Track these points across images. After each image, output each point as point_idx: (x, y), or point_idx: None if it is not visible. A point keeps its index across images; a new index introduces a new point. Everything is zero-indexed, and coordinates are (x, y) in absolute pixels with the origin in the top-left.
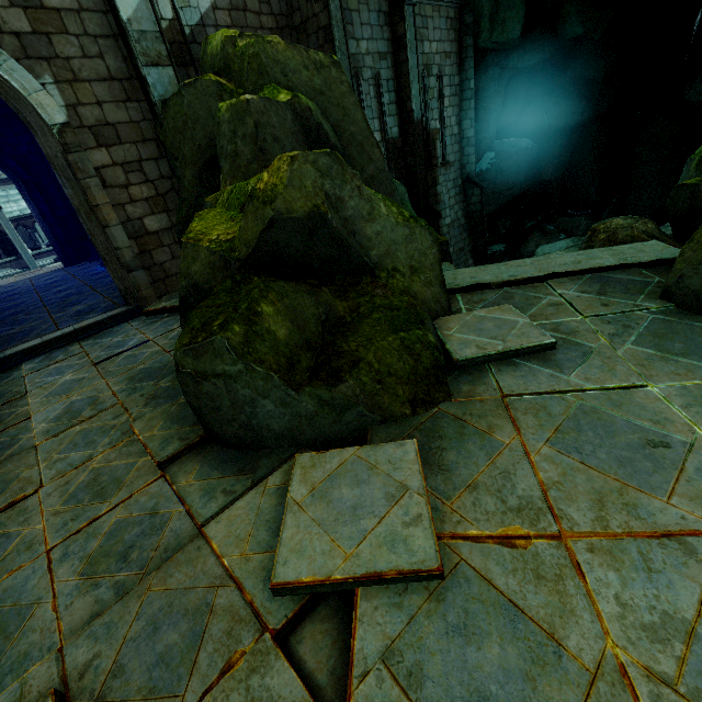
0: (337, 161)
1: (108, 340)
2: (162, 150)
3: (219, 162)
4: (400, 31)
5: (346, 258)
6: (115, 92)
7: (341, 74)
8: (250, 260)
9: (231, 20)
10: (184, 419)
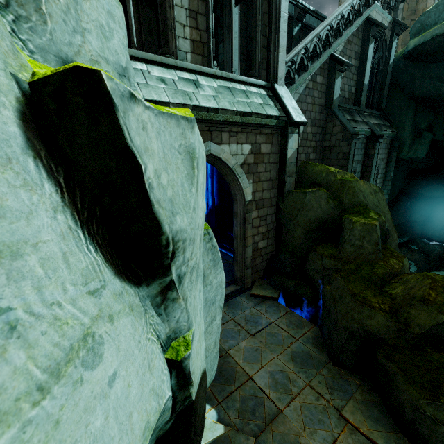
0: None
1: (240, 312)
2: (275, 210)
3: (343, 244)
4: (371, 152)
5: None
6: (269, 185)
7: (383, 195)
8: (419, 335)
9: (301, 143)
10: (380, 421)
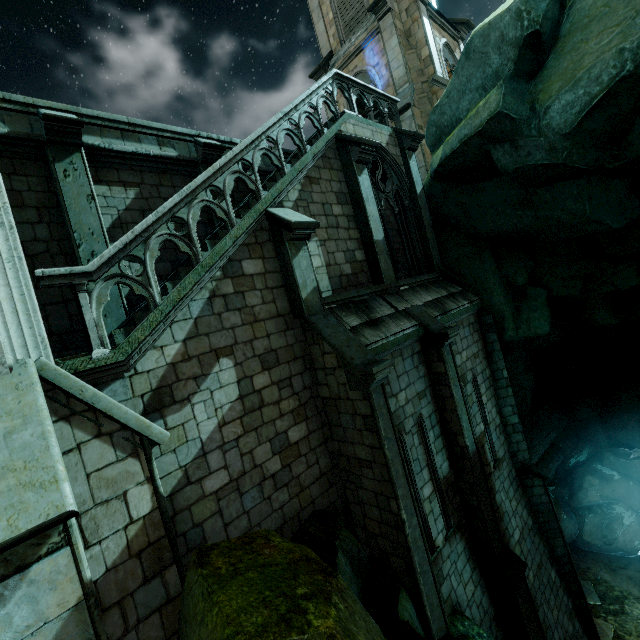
0: None
1: None
2: None
3: None
4: (439, 368)
5: None
6: None
7: None
8: None
9: (243, 426)
10: None
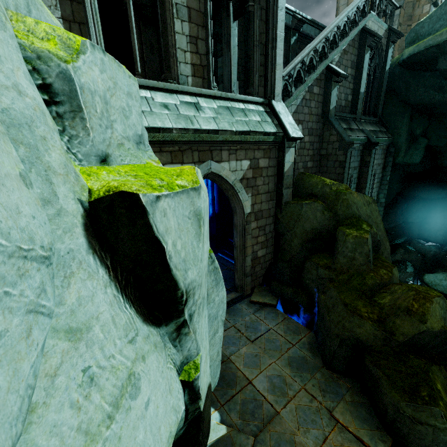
0: (444, 300)
1: (240, 319)
2: (273, 220)
3: (336, 255)
4: (367, 159)
5: (442, 346)
6: (267, 197)
7: (375, 206)
8: (403, 342)
9: (298, 153)
10: (366, 421)
